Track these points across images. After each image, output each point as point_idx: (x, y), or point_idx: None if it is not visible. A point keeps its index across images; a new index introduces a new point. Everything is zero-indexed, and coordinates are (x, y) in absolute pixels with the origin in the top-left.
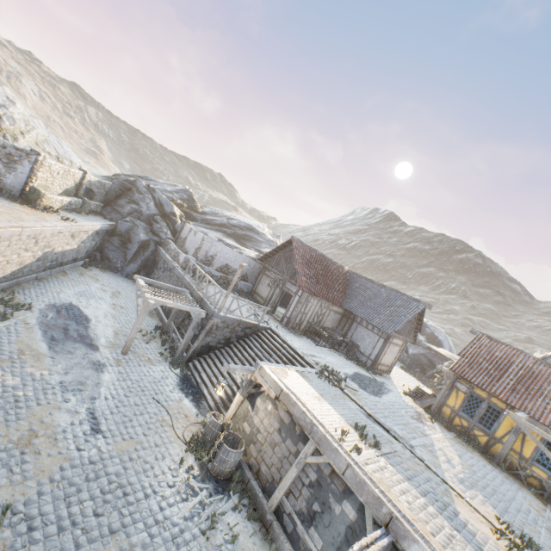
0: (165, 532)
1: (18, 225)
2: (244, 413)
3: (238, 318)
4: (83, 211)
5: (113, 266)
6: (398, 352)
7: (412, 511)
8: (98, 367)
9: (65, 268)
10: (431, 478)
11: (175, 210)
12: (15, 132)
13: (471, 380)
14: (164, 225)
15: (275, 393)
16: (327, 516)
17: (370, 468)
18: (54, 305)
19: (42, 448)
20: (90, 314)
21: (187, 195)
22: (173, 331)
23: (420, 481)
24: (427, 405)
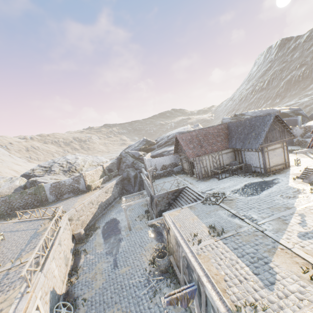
0: (135, 301)
1: (81, 203)
2: (169, 239)
3: (165, 192)
4: (110, 179)
5: (130, 192)
6: (283, 151)
7: (219, 269)
8: (119, 240)
9: (112, 204)
10: (262, 242)
11: (140, 153)
12: (81, 167)
13: None
14: (138, 163)
15: (168, 226)
16: (193, 281)
17: (202, 251)
18: (107, 222)
19: (98, 278)
20: (120, 219)
21: (145, 142)
22: (149, 210)
23: (246, 248)
24: None
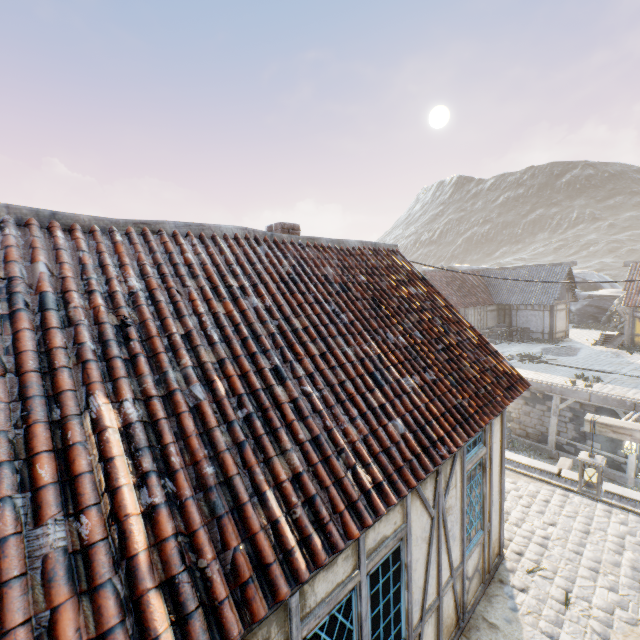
0: None
1: None
2: None
3: None
4: None
5: None
6: (566, 315)
7: None
8: None
9: None
10: None
11: None
12: None
13: None
14: None
15: None
16: None
17: (604, 391)
18: None
19: None
20: None
21: None
22: None
23: None
24: (619, 344)
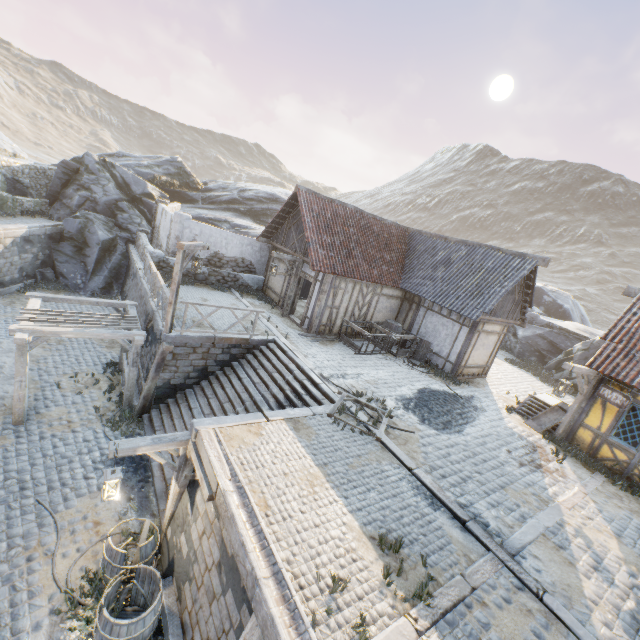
0: None
1: None
2: (182, 516)
3: (209, 336)
4: (6, 212)
5: (71, 284)
6: (495, 343)
7: None
8: None
9: None
10: None
11: (149, 189)
12: None
13: (632, 382)
14: (135, 213)
15: (208, 489)
16: None
17: None
18: None
19: None
20: None
21: (175, 168)
22: (123, 369)
23: None
24: (549, 427)
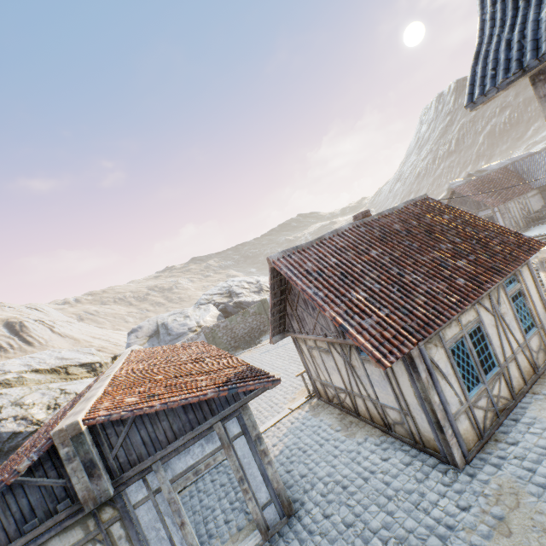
0: None
1: None
2: None
3: None
4: None
5: None
6: None
7: None
8: None
9: None
10: None
11: None
12: None
13: None
14: None
15: None
16: None
17: None
18: None
19: None
20: None
21: None
22: None
23: None
24: None
